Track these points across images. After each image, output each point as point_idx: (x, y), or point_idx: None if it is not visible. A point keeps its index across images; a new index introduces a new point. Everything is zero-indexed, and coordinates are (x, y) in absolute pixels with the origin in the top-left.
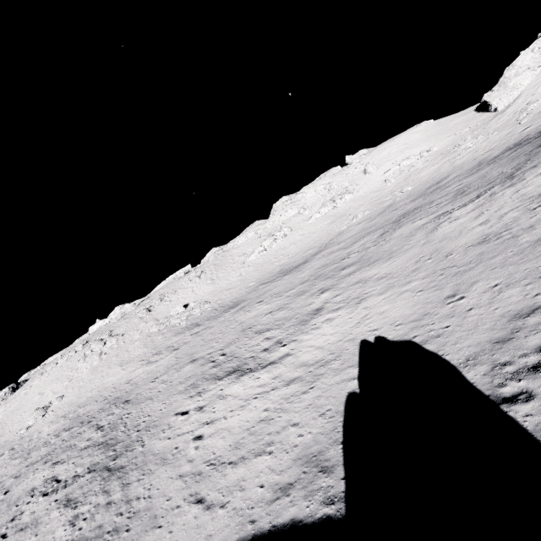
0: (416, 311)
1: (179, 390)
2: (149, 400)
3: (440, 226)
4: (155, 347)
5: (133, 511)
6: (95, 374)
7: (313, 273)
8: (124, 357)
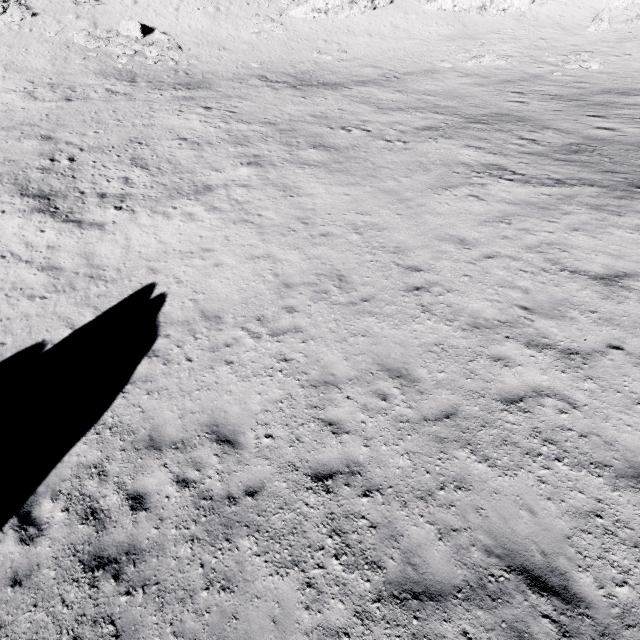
0: (226, 301)
1: None
2: None
3: (457, 189)
4: (62, 73)
5: None
6: None
7: (297, 117)
8: (16, 59)
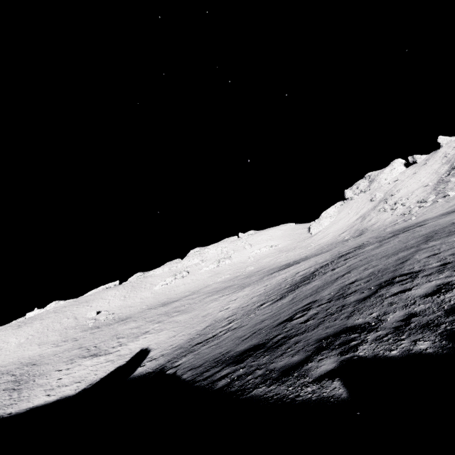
0: (164, 339)
1: (64, 361)
2: (46, 364)
3: (213, 302)
4: (66, 336)
5: (21, 399)
6: (19, 348)
7: (167, 310)
8: (43, 340)
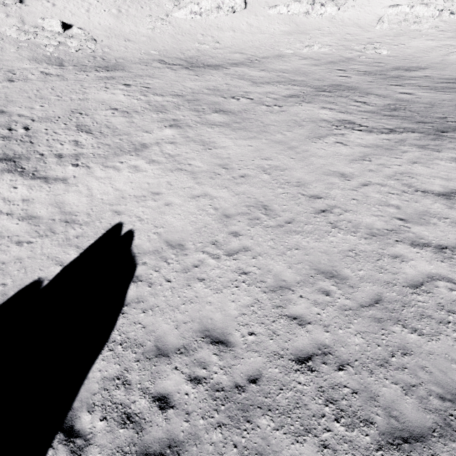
0: (183, 232)
1: None
2: None
3: (326, 138)
4: (1, 59)
5: None
6: None
7: (197, 90)
8: None
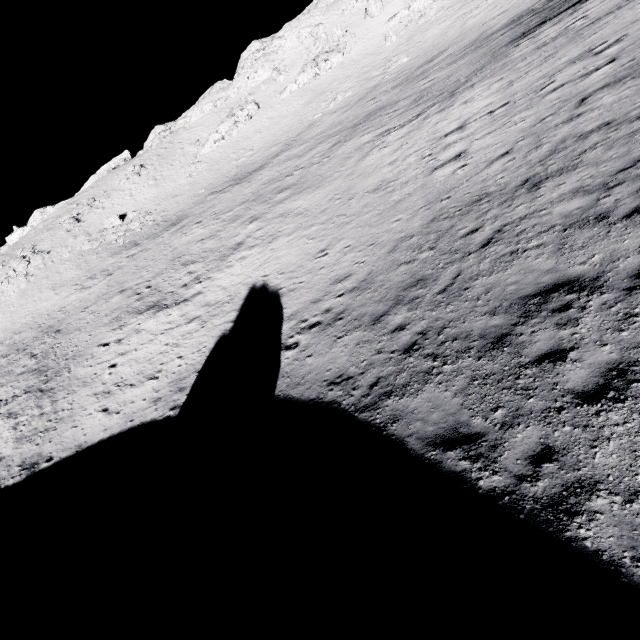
0: (297, 261)
1: (104, 323)
2: (77, 331)
3: (372, 152)
4: (90, 269)
5: (60, 418)
6: (25, 299)
7: (256, 190)
8: (56, 281)
